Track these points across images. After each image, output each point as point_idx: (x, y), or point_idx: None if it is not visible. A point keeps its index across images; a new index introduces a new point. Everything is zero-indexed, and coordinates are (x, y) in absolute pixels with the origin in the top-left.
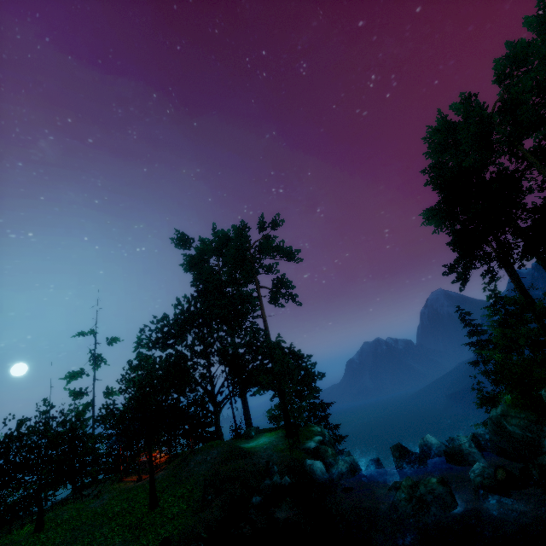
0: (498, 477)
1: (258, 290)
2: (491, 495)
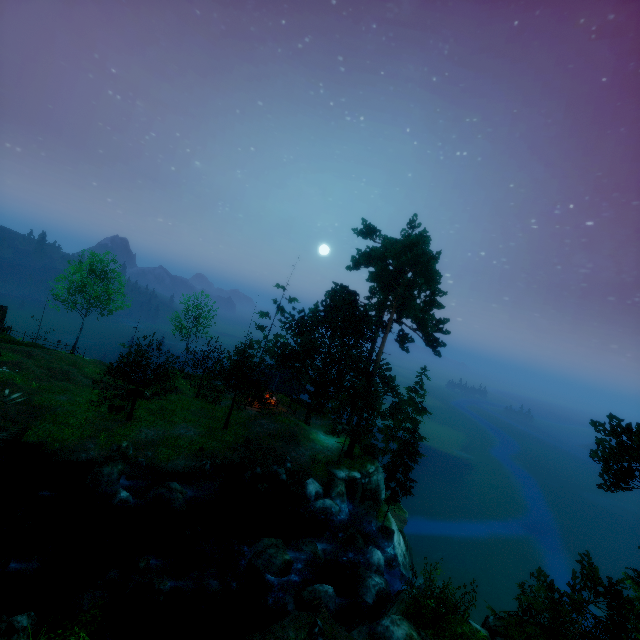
0: (315, 601)
1: (389, 323)
2: (291, 597)
